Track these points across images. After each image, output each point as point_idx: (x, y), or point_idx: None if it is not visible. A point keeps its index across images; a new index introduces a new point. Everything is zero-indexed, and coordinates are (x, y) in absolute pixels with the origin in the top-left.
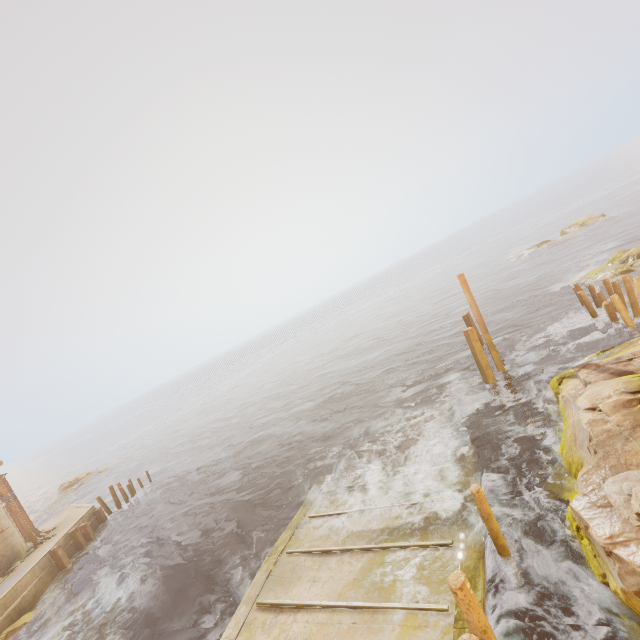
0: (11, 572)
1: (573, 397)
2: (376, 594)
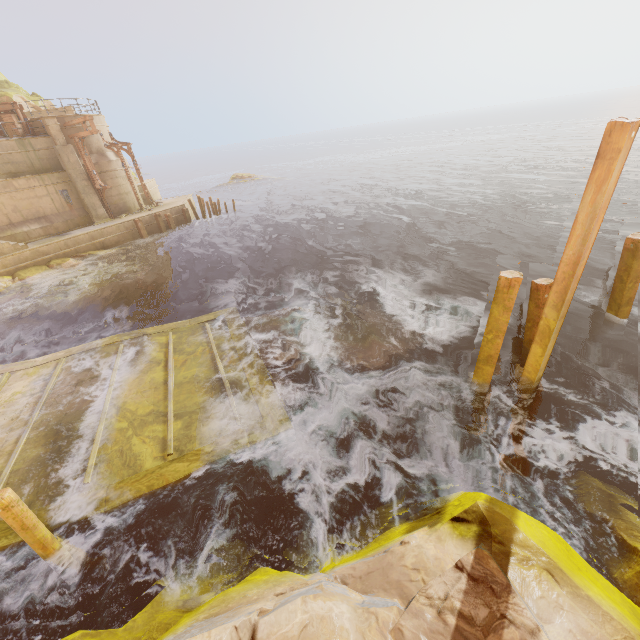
0: (117, 219)
1: (384, 571)
2: (35, 442)
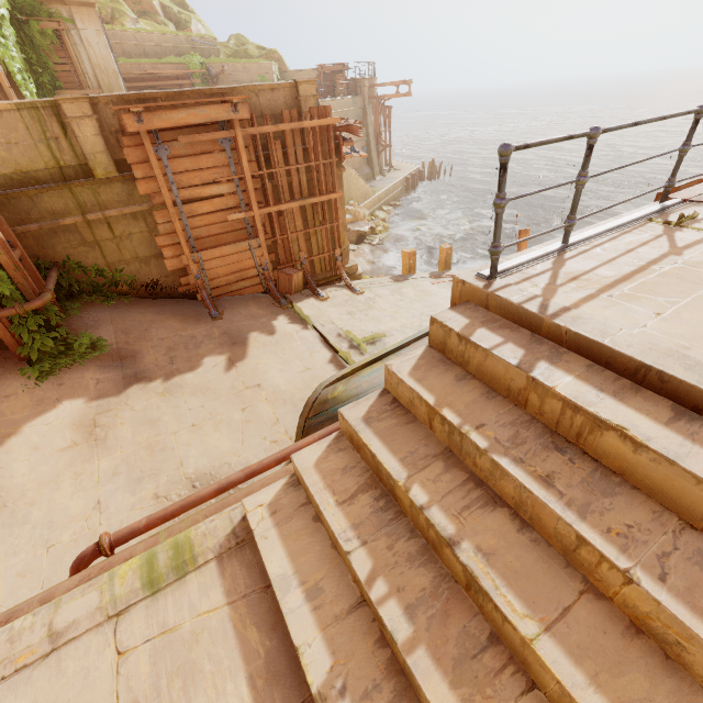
0: (384, 176)
1: None
2: None
